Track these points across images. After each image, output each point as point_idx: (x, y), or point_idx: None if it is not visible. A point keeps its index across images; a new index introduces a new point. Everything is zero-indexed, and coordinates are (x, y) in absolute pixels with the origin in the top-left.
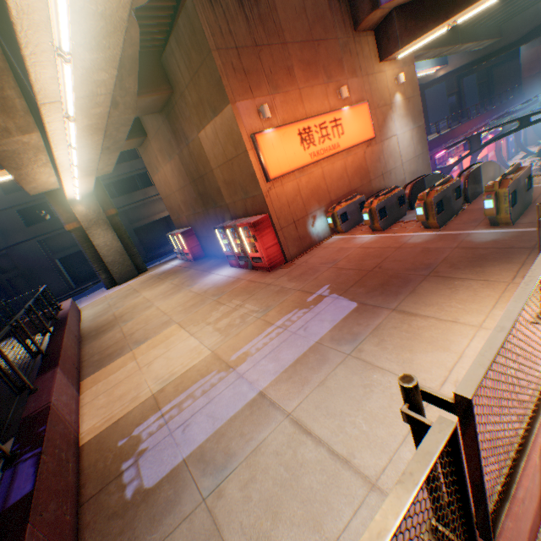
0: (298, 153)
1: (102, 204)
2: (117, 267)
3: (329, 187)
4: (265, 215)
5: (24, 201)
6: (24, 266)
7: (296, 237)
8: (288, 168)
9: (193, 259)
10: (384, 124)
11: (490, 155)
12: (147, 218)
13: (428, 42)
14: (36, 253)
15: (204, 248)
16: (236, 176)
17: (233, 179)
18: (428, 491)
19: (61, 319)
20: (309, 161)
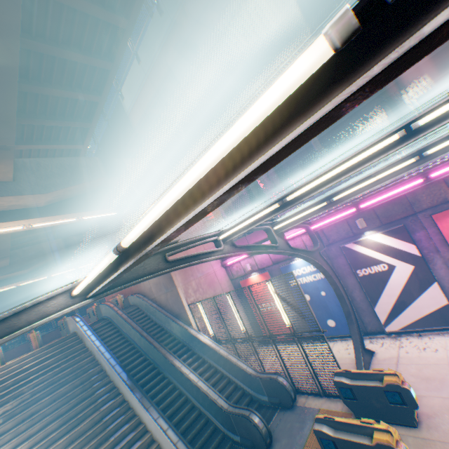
0: None
1: None
2: None
3: None
4: None
5: None
6: None
7: None
8: None
9: None
10: None
11: None
12: None
13: (280, 37)
14: None
15: None
16: None
17: None
18: None
19: None
20: None
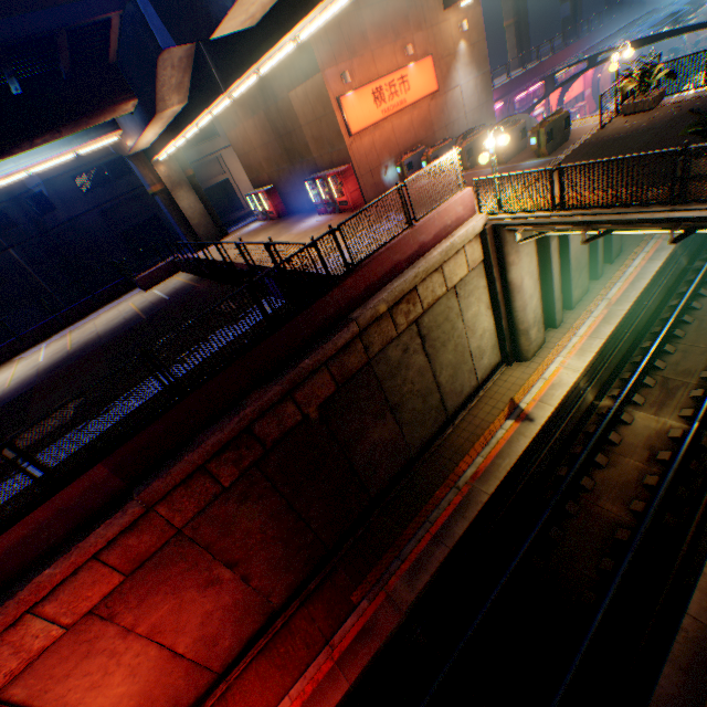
0: (373, 112)
1: (180, 165)
2: (203, 231)
3: (398, 140)
4: (348, 166)
5: (76, 166)
6: (91, 240)
7: (372, 184)
8: (365, 126)
9: (277, 217)
10: (448, 76)
11: (588, 92)
12: (204, 184)
13: None
14: (100, 225)
15: (287, 207)
16: (324, 133)
17: (321, 136)
18: (404, 213)
19: (193, 260)
20: (381, 118)
